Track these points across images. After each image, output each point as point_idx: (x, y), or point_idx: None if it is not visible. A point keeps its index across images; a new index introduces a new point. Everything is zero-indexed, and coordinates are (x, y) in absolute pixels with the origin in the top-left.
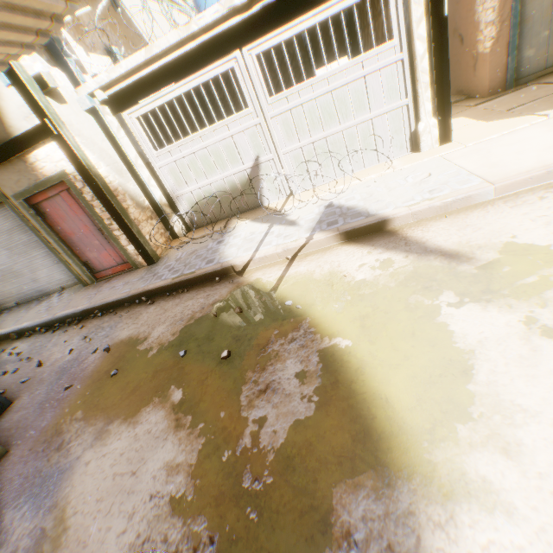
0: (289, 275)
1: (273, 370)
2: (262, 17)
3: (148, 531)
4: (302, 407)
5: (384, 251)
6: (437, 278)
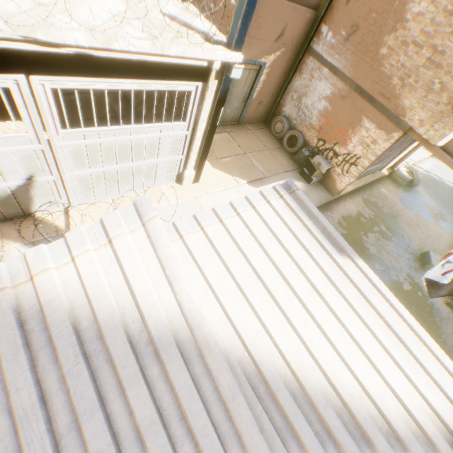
0: None
1: None
2: (72, 59)
3: None
4: None
5: None
6: None
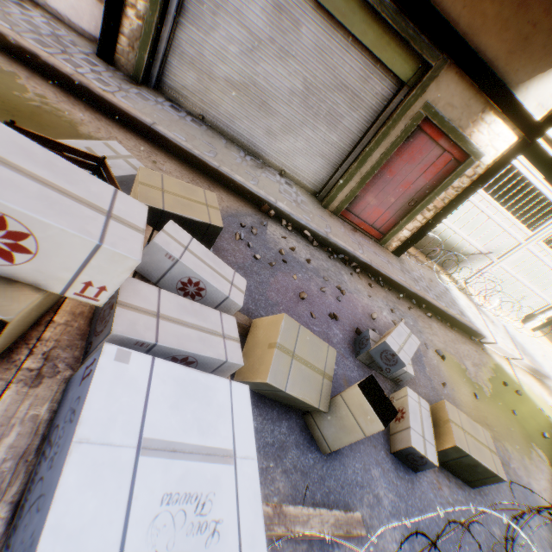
0: (518, 378)
1: None
2: None
3: None
4: None
5: None
6: None
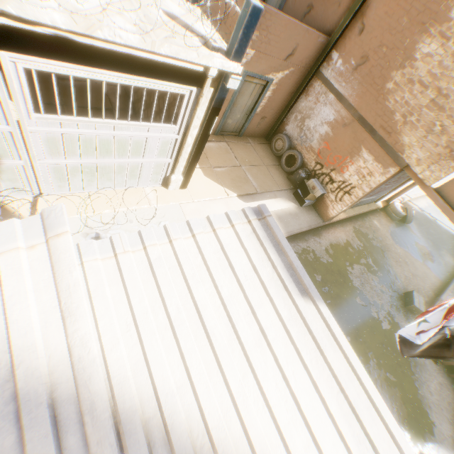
0: None
1: None
2: (50, 41)
3: None
4: None
5: None
6: None
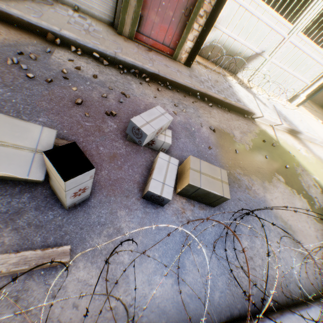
0: (278, 136)
1: (305, 180)
2: None
3: (315, 227)
4: (321, 196)
5: (302, 146)
6: (322, 166)
